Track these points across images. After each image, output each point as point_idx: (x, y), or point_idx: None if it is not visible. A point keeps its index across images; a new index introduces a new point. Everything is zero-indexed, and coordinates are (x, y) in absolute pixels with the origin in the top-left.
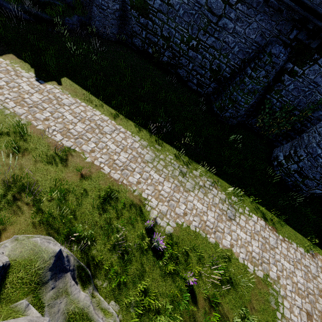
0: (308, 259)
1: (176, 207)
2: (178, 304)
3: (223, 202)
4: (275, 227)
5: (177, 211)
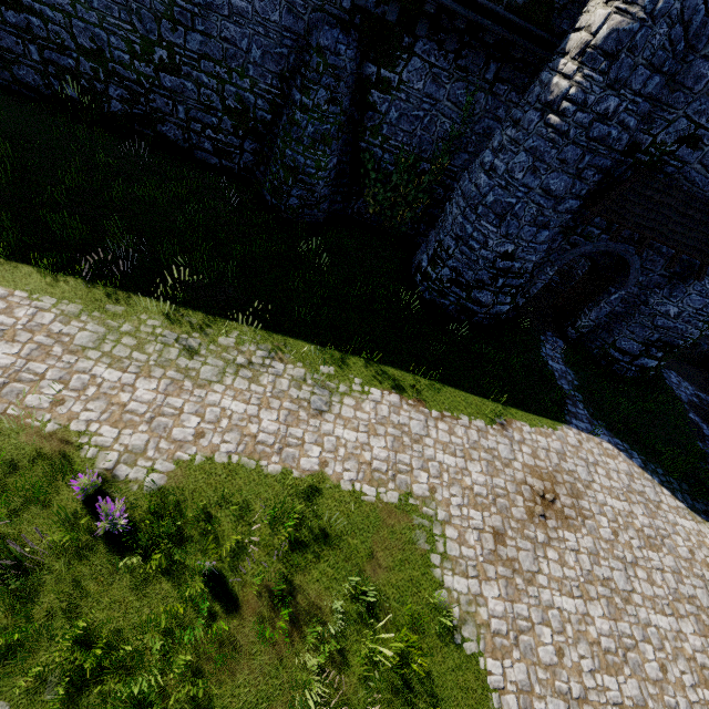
0: (493, 437)
1: (175, 427)
2: (189, 630)
3: (300, 383)
4: (422, 399)
5: (176, 435)
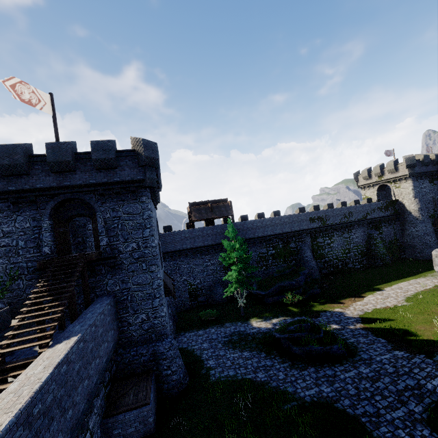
0: None
1: None
2: None
3: None
4: None
5: None
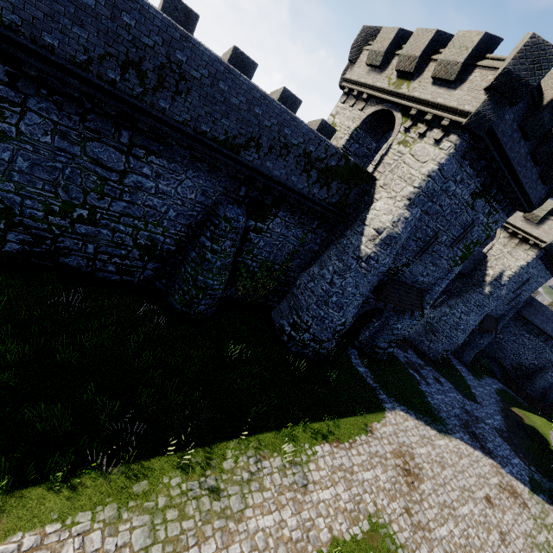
0: (372, 442)
1: None
2: None
3: (284, 471)
4: (337, 437)
5: None
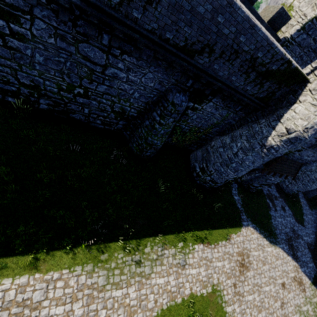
0: (228, 246)
1: (148, 303)
2: None
3: (175, 256)
4: (208, 241)
5: (150, 307)
